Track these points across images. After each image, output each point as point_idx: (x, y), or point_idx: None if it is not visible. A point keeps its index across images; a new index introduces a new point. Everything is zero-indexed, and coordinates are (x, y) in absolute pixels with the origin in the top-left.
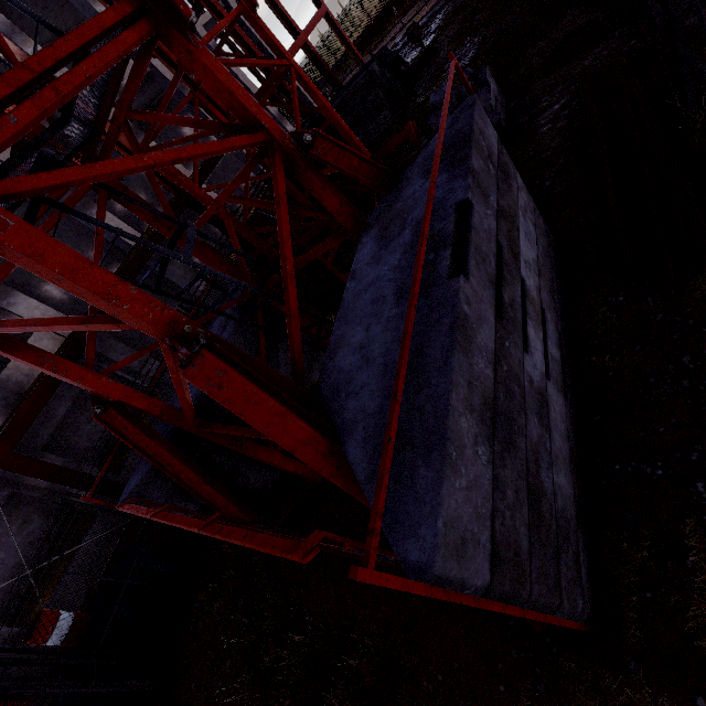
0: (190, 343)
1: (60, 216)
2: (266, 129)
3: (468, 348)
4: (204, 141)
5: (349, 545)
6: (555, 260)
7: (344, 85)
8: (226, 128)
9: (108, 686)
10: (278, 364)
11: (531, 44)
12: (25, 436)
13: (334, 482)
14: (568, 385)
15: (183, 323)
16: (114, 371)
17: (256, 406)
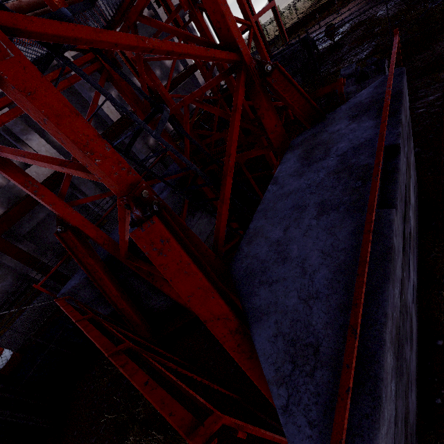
0: (143, 206)
1: (62, 68)
2: (240, 52)
3: (393, 278)
4: (175, 69)
5: (240, 433)
6: (417, 207)
7: (274, 54)
8: (209, 45)
9: (18, 417)
10: (191, 226)
11: (415, 53)
12: (15, 225)
13: (232, 355)
14: (417, 308)
15: (142, 188)
16: (78, 204)
17: (186, 276)
